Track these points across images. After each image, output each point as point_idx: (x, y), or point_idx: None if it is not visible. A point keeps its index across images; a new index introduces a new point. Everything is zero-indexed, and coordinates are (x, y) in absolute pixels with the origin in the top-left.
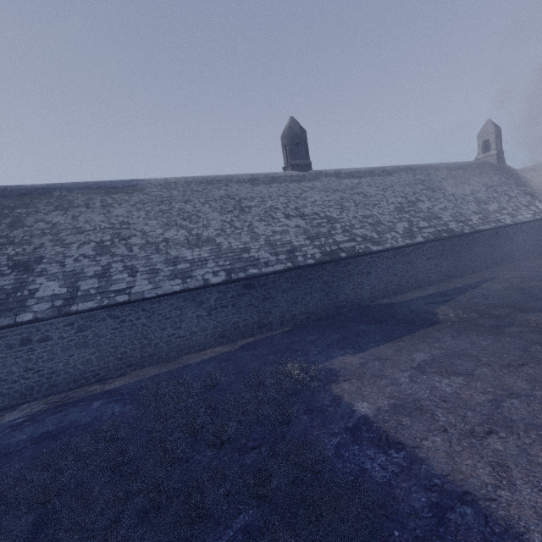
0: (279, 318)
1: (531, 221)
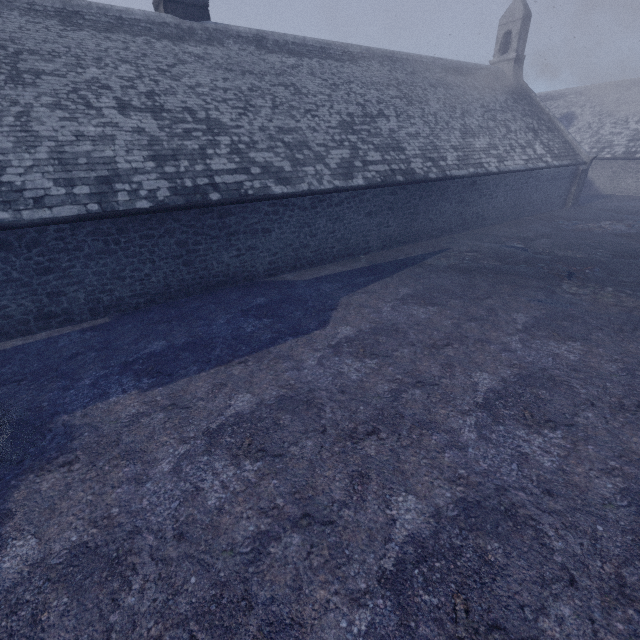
0: (87, 304)
1: (520, 171)
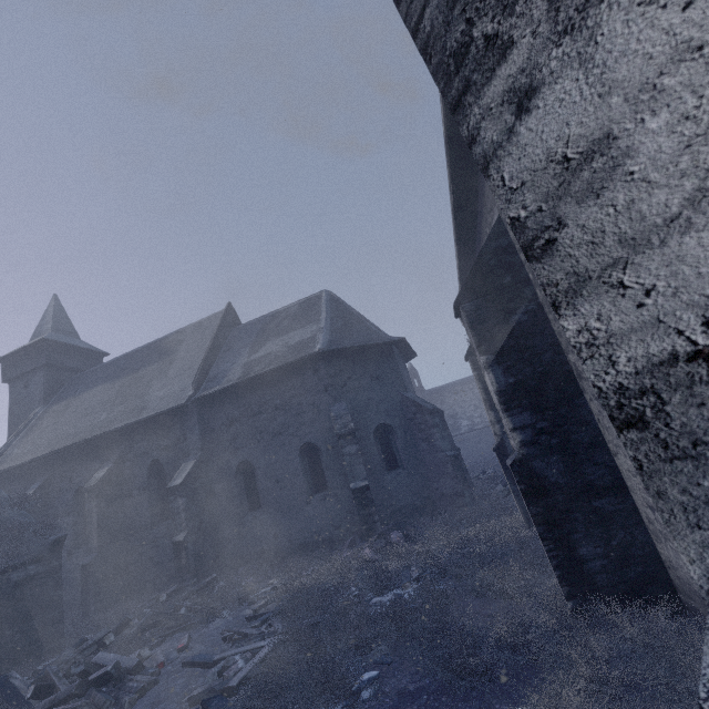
0: None
1: None
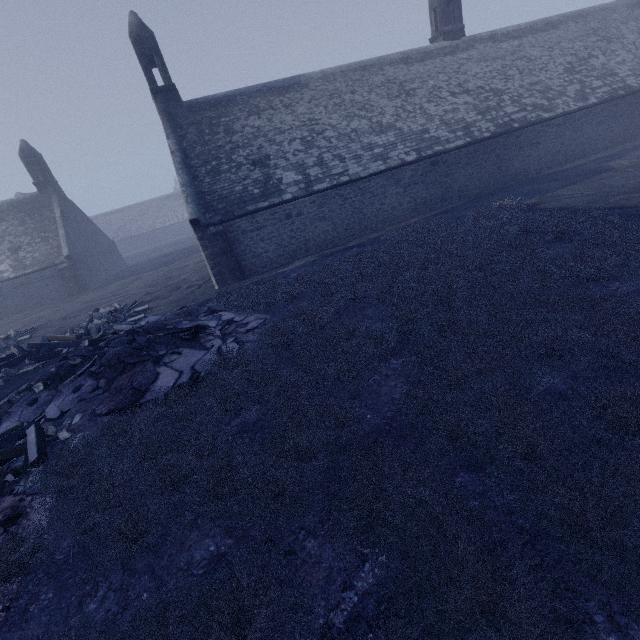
0: (458, 193)
1: None
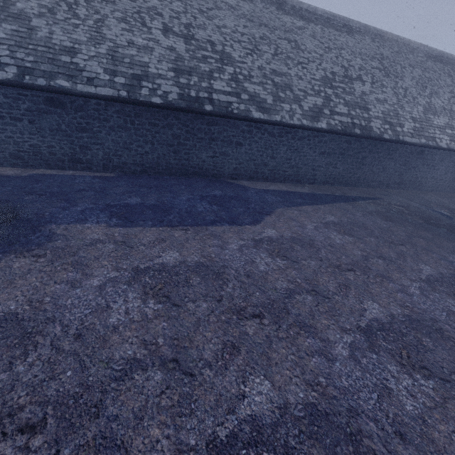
0: (103, 160)
1: None
